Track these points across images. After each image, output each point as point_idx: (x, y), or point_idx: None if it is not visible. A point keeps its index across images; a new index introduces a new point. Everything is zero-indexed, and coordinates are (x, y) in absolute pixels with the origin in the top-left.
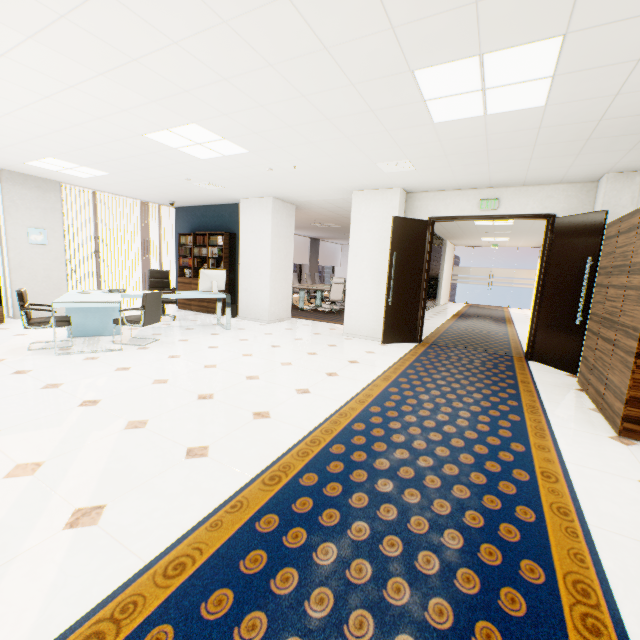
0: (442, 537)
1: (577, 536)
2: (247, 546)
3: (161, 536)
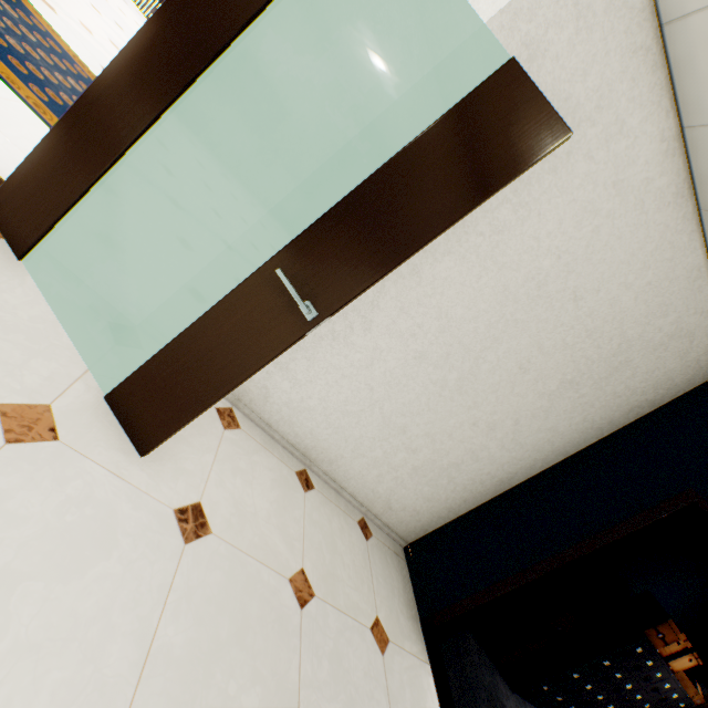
0: (18, 44)
1: (9, 80)
2: (20, 4)
3: (32, 2)
